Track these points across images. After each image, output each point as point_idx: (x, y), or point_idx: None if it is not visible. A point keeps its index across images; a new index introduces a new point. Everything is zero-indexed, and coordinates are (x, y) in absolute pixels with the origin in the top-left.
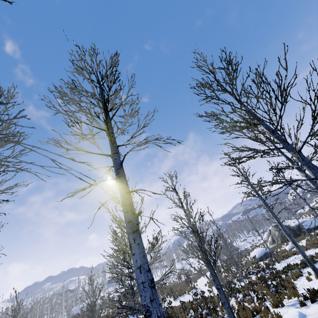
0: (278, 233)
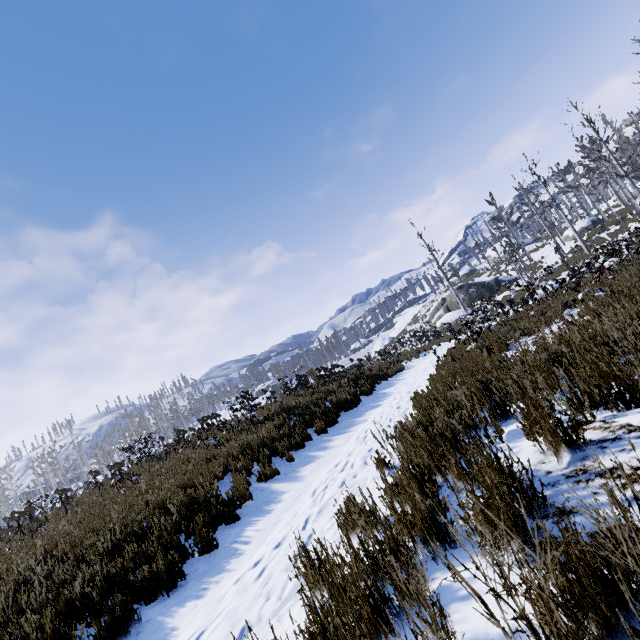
0: (464, 296)
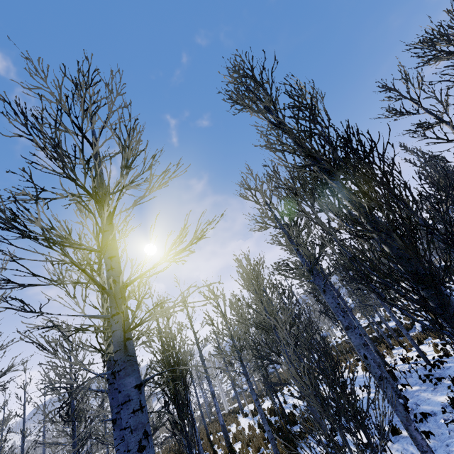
0: None
